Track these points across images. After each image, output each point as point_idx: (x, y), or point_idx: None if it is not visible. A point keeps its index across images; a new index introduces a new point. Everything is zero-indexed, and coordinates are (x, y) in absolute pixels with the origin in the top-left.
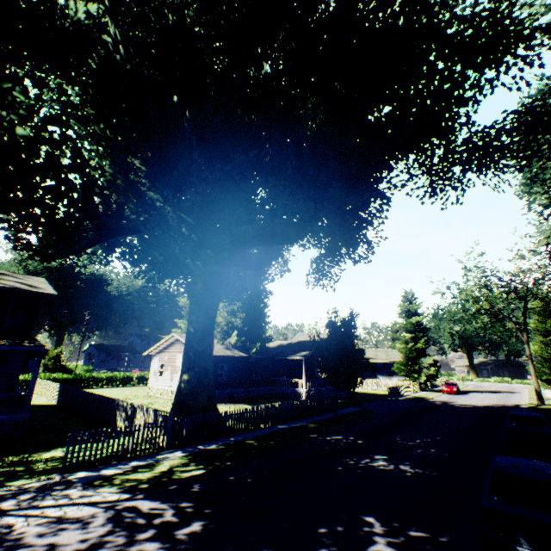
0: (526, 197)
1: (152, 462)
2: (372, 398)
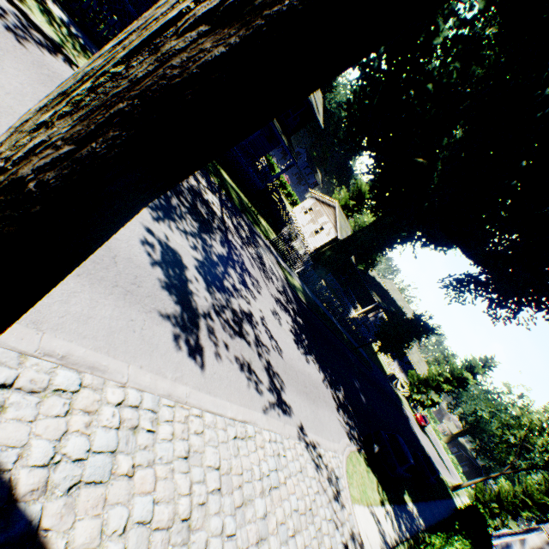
0: None
1: (292, 275)
2: (378, 363)
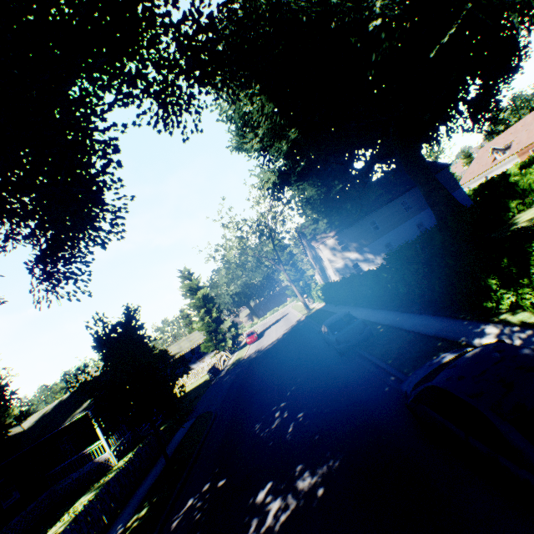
0: (242, 152)
1: None
2: (198, 394)
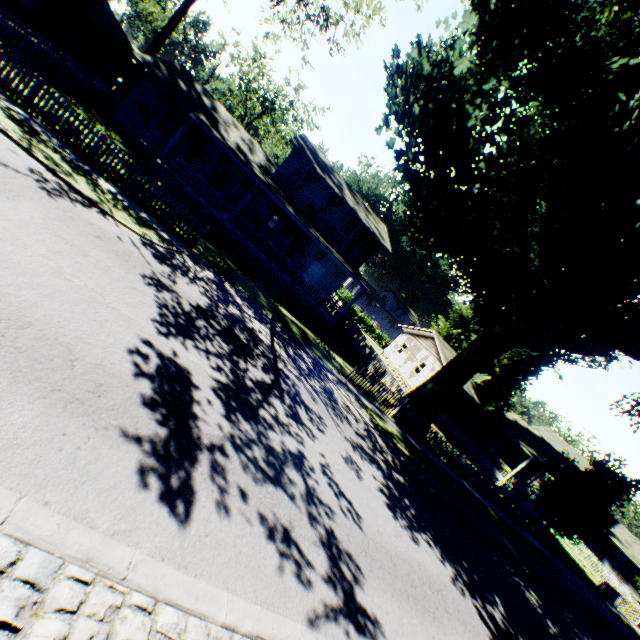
0: None
1: (383, 418)
2: (571, 565)
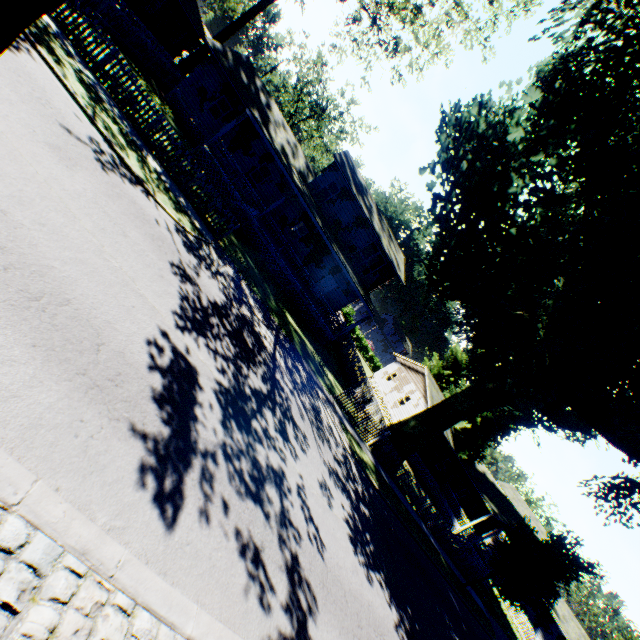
0: None
1: (361, 445)
2: (506, 628)
